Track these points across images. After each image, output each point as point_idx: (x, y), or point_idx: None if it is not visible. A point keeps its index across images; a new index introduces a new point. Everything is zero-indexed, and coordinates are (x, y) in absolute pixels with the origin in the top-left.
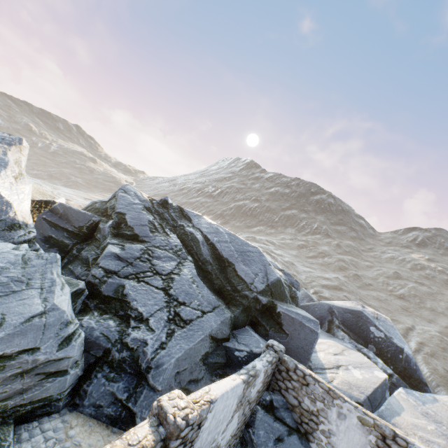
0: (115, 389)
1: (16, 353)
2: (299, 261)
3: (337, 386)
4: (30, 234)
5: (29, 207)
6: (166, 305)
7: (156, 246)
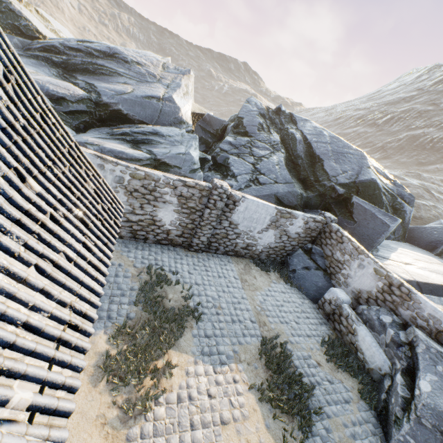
0: None
1: (173, 166)
2: None
3: (387, 267)
4: (188, 128)
5: (189, 113)
6: (251, 173)
7: (258, 140)
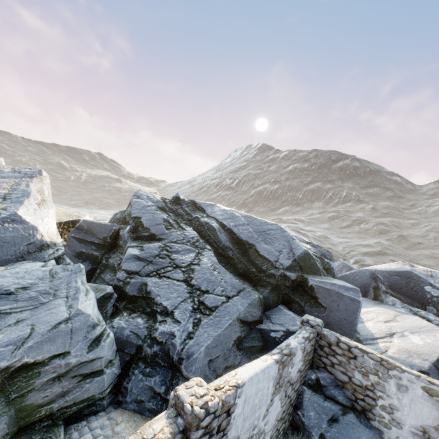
0: (153, 383)
1: (48, 359)
2: (333, 233)
3: (393, 356)
4: (58, 251)
5: (55, 228)
6: (190, 296)
7: (173, 242)
